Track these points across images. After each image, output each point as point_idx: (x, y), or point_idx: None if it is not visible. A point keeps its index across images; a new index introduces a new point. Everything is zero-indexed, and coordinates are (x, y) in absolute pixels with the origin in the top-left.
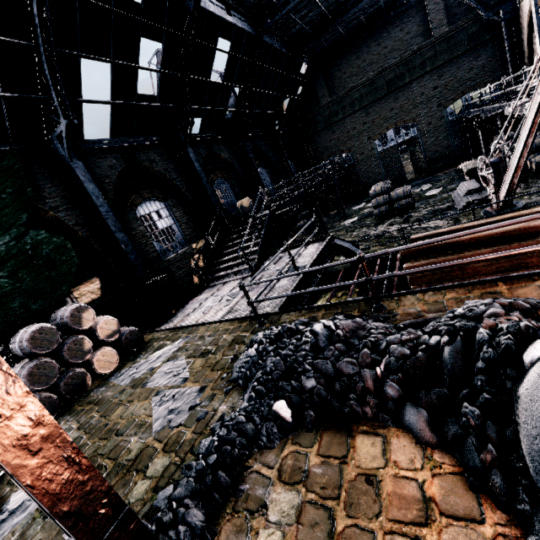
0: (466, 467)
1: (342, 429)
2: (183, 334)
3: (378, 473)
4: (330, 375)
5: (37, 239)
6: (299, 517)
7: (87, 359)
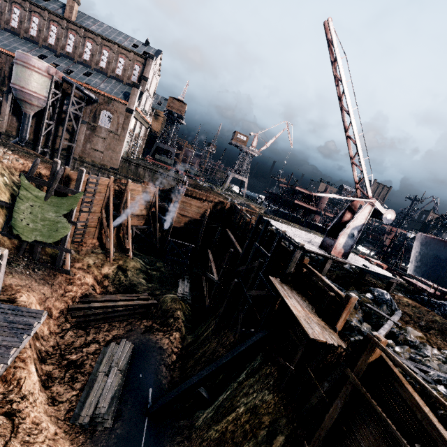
0: None
1: None
2: None
3: None
4: None
5: None
6: None
7: None
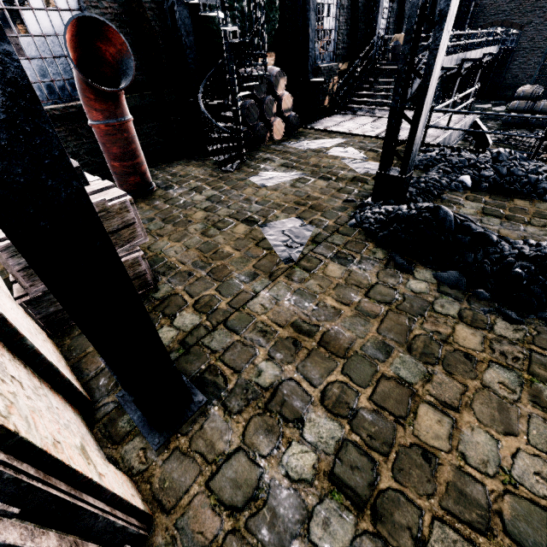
0: None
1: (504, 195)
2: (338, 136)
3: (527, 208)
4: (502, 174)
5: None
6: (483, 209)
7: (272, 120)
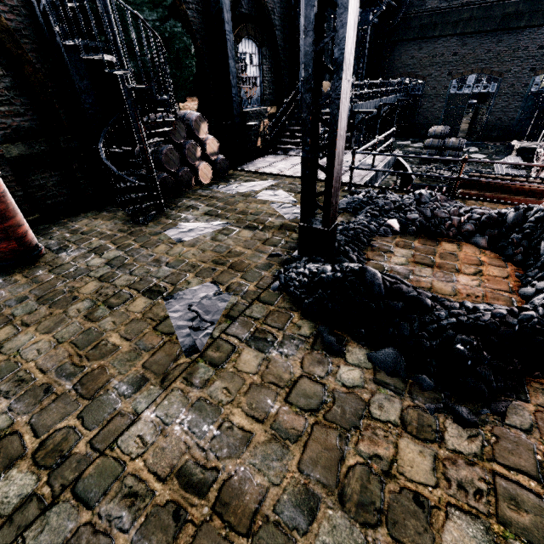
0: (503, 256)
1: (432, 238)
2: (269, 178)
3: (456, 252)
4: (427, 216)
5: (174, 30)
6: (413, 256)
7: (196, 164)
